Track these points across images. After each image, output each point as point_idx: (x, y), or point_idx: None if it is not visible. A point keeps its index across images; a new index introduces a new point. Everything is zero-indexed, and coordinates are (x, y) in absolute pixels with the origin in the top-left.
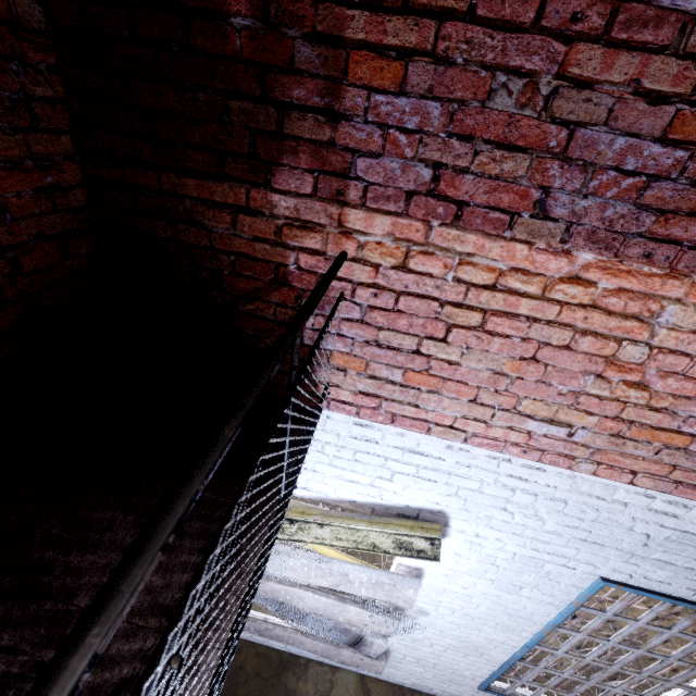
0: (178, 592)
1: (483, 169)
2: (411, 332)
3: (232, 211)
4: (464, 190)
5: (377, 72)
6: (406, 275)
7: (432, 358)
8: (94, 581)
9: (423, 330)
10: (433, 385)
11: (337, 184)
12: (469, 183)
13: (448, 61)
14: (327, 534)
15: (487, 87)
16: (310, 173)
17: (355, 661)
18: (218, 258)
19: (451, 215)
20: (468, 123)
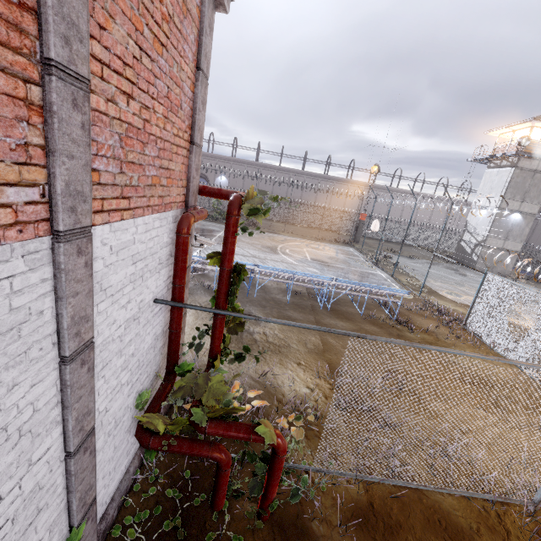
0: None
1: None
2: None
3: None
4: None
5: None
6: None
7: None
8: None
9: None
10: None
11: None
12: None
13: None
14: None
15: None
16: None
17: None
18: None
19: None
20: None
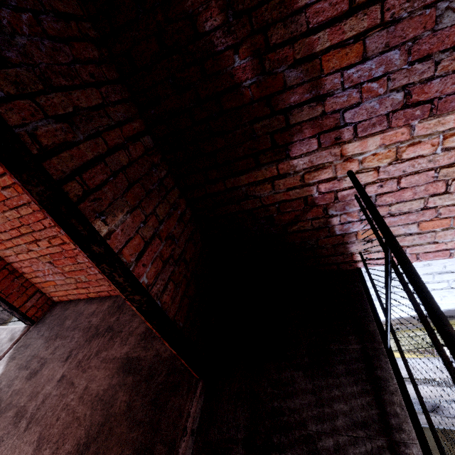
0: (361, 411)
1: (445, 69)
2: (416, 197)
3: (269, 181)
4: (433, 91)
5: (343, 57)
6: (400, 164)
7: (438, 207)
8: (309, 414)
9: (425, 192)
10: (445, 224)
11: (333, 134)
12: (436, 84)
13: (395, 20)
14: (391, 344)
15: (433, 17)
16: (313, 137)
17: (436, 422)
18: (267, 209)
19: (427, 111)
20: (423, 48)
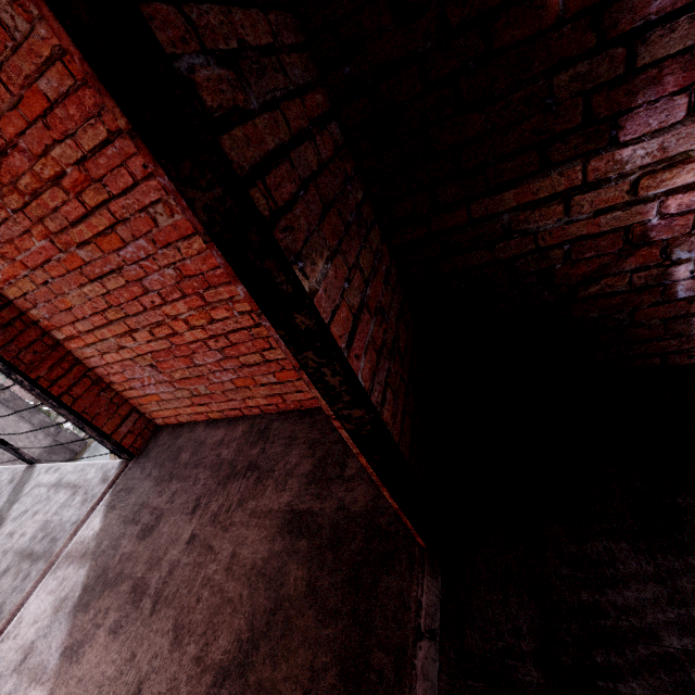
0: None
1: None
2: None
3: (560, 199)
4: None
5: None
6: None
7: None
8: (660, 618)
9: None
10: None
11: None
12: None
13: None
14: None
15: None
16: (679, 94)
17: None
18: (544, 256)
19: None
20: None
